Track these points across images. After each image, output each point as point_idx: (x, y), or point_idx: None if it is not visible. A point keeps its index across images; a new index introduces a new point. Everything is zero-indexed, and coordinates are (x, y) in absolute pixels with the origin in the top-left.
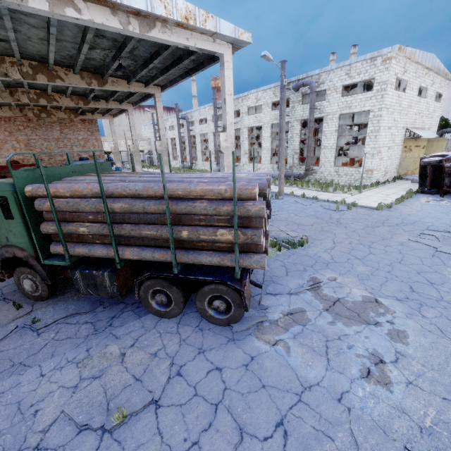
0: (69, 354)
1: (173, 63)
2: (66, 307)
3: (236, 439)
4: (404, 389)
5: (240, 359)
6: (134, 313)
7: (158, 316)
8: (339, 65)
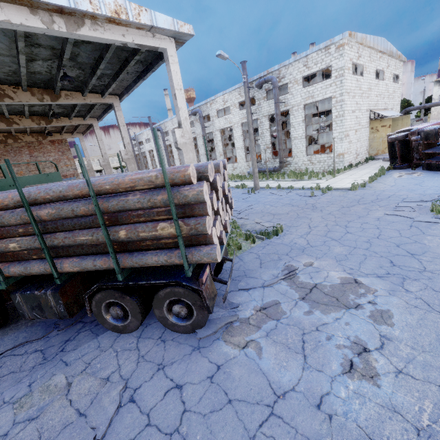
0: (7, 392)
1: (121, 67)
2: (16, 336)
3: None
4: (393, 380)
5: (205, 371)
6: (91, 332)
7: (117, 331)
8: (296, 58)
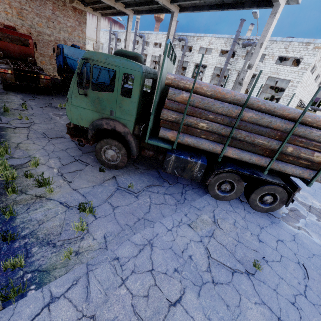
0: (174, 216)
1: None
2: (140, 178)
3: None
4: None
5: (288, 236)
6: (194, 192)
7: (215, 198)
8: (283, 39)
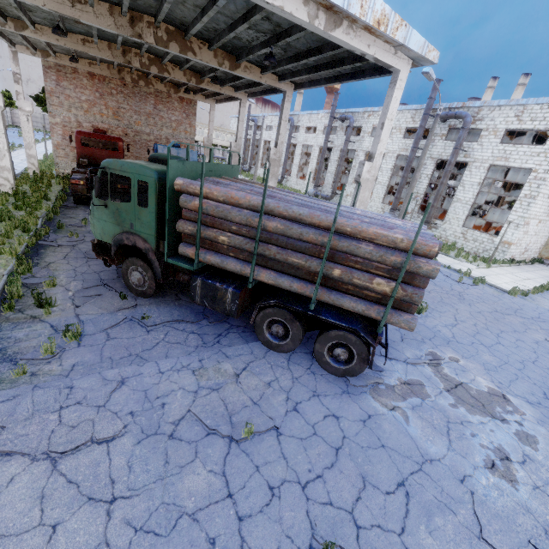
0: (183, 359)
1: (328, 63)
2: (170, 311)
3: (360, 484)
4: (530, 491)
5: (357, 414)
6: (240, 336)
7: (268, 346)
8: (510, 102)
